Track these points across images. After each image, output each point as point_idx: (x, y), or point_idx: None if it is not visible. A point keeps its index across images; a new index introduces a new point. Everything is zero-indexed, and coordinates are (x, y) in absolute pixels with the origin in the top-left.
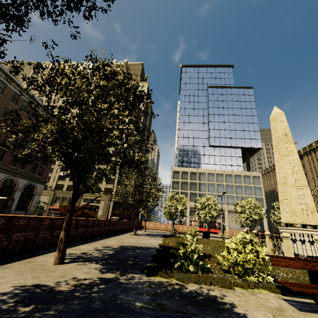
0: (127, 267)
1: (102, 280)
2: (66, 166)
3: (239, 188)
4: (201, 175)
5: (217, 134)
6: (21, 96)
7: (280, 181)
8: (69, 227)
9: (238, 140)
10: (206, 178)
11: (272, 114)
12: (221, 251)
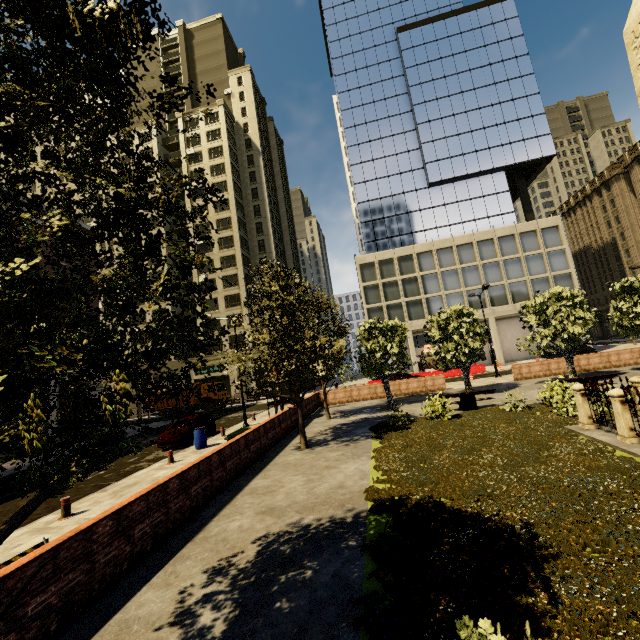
0: None
1: None
2: None
3: (513, 265)
4: (424, 257)
5: (443, 150)
6: None
7: None
8: None
9: (494, 151)
10: (437, 262)
11: (631, 18)
12: None
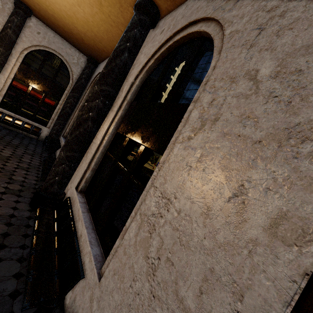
0: None
1: None
2: None
3: None
4: None
5: None
6: None
7: None
8: None
9: None
10: None
11: None
12: None
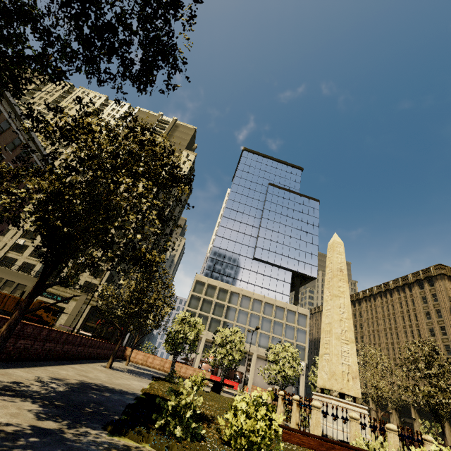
0: (83, 416)
1: (35, 430)
2: (44, 243)
3: (278, 326)
4: (234, 295)
5: (267, 245)
6: (4, 113)
7: (325, 328)
8: (10, 334)
9: (290, 260)
10: (239, 302)
11: (330, 241)
12: (226, 411)
